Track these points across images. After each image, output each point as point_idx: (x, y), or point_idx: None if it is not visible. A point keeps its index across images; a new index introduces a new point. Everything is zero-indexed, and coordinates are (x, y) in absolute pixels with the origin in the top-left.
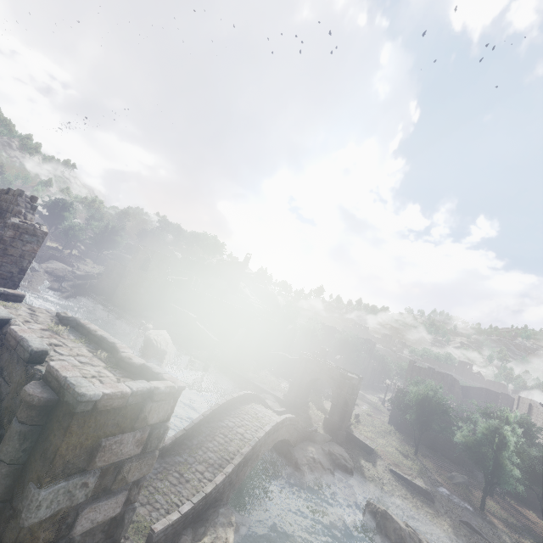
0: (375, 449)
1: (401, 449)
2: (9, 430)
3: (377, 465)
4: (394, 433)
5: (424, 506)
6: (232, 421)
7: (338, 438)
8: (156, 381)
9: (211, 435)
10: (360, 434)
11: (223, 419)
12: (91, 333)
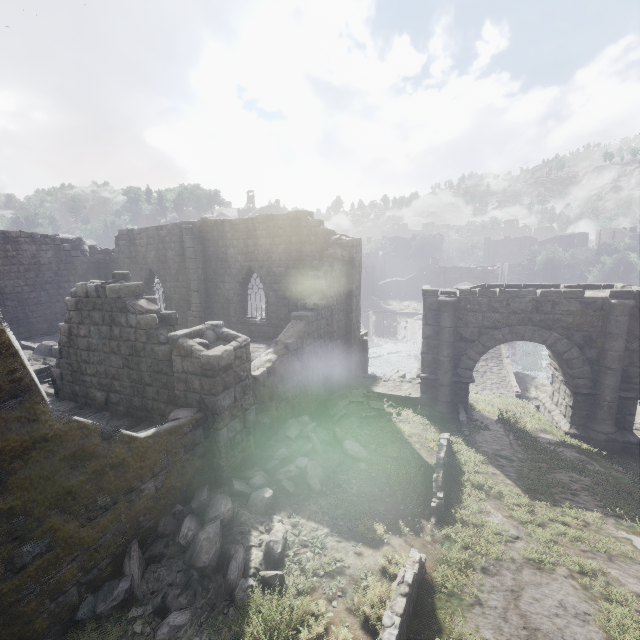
0: None
1: None
2: (618, 322)
3: None
4: None
5: None
6: None
7: None
8: (600, 289)
9: None
10: None
11: None
12: (511, 286)
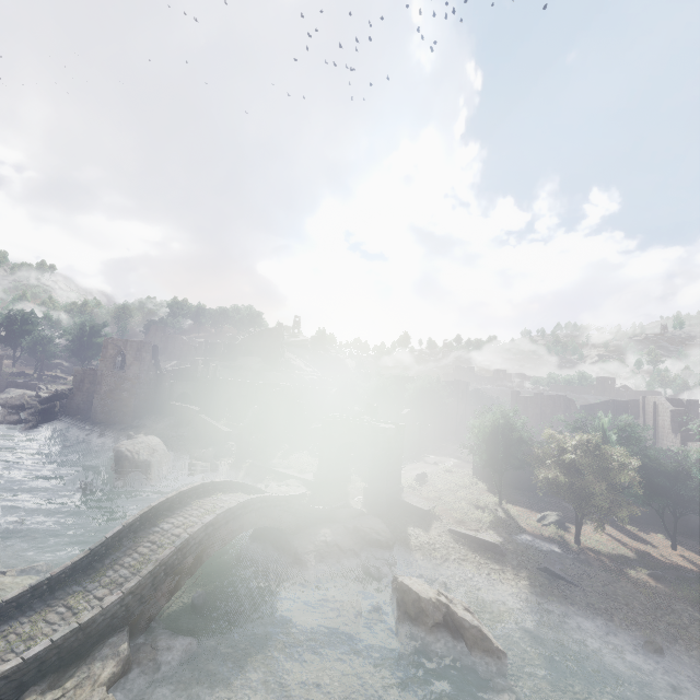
0: (431, 510)
1: (477, 501)
2: None
3: (431, 529)
4: (477, 485)
5: (490, 563)
6: (170, 522)
7: (376, 509)
8: None
9: (133, 547)
10: (413, 497)
11: (159, 523)
12: None
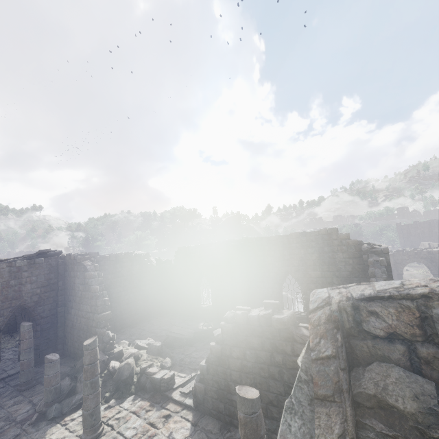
0: None
1: None
2: None
3: None
4: None
5: None
6: None
7: None
8: None
9: None
10: None
11: None
12: None
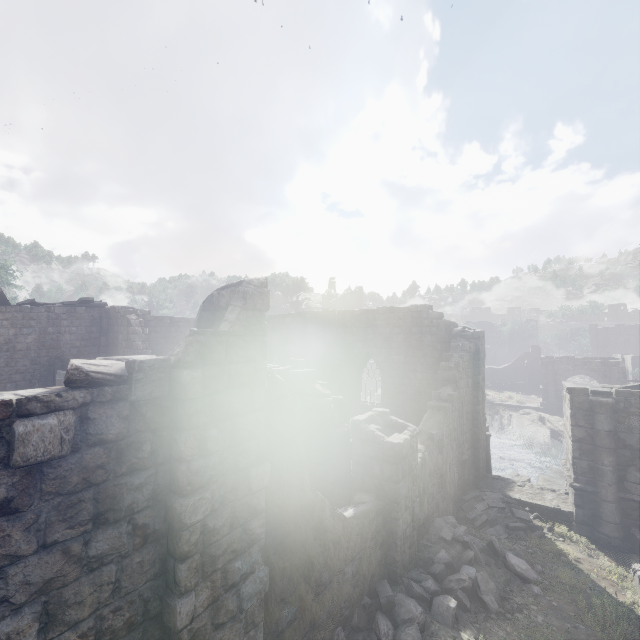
0: None
1: None
2: None
3: None
4: None
5: None
6: None
7: None
8: None
9: None
10: None
11: None
12: None
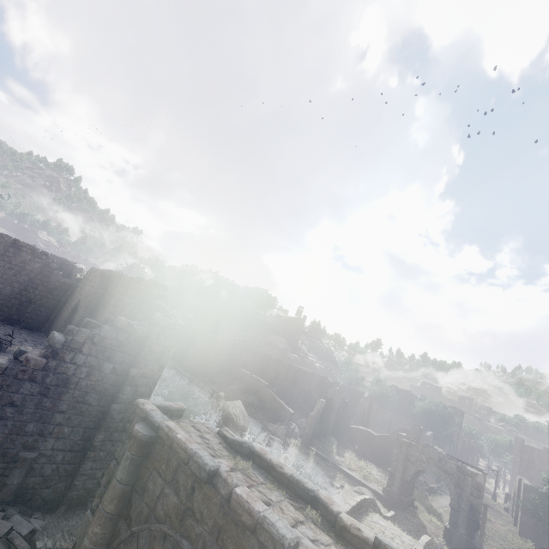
0: None
1: None
2: None
3: None
4: None
5: None
6: None
7: None
8: None
9: None
10: None
11: None
12: (275, 468)
